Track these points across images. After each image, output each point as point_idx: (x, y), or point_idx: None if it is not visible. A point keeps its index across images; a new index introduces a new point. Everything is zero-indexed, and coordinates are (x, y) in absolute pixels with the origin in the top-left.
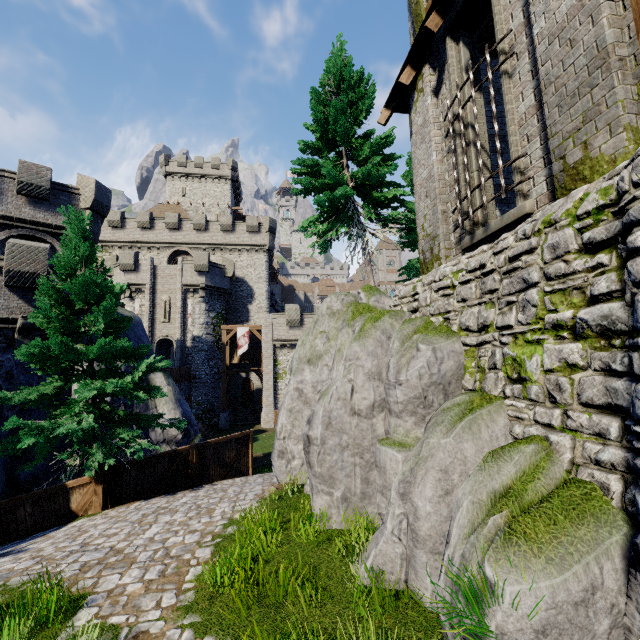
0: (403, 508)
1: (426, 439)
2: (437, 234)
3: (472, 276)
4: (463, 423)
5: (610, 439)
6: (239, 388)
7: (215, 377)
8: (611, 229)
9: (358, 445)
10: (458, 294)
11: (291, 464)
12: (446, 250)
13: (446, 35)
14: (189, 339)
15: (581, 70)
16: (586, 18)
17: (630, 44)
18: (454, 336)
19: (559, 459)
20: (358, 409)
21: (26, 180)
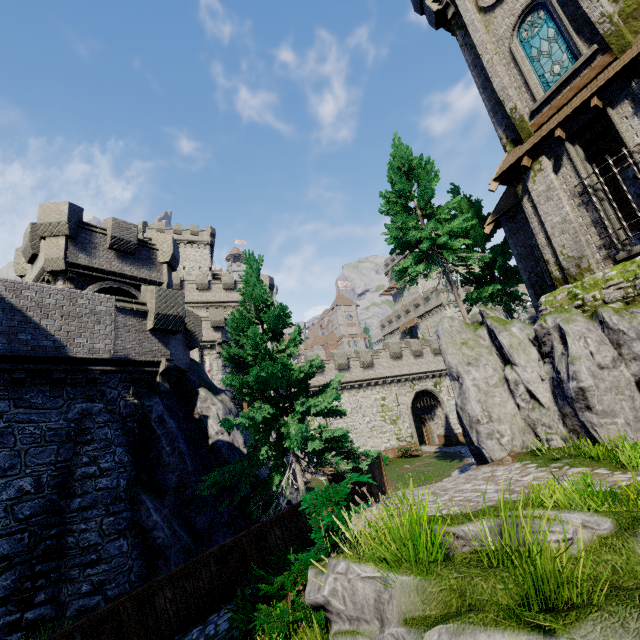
0: None
1: None
2: (584, 255)
3: None
4: None
5: None
6: None
7: None
8: None
9: (616, 387)
10: (637, 284)
11: (501, 442)
12: (596, 264)
13: (564, 141)
14: None
15: None
16: None
17: None
18: None
19: None
20: (603, 364)
21: (118, 235)
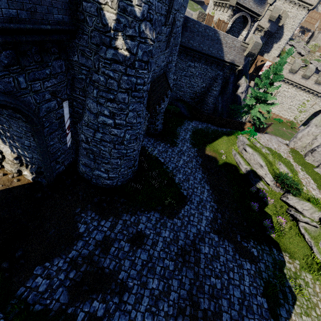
0: None
1: None
2: None
3: None
4: None
5: None
6: None
7: None
8: None
9: None
10: None
11: (295, 144)
12: None
13: None
14: None
15: None
16: None
17: None
18: None
19: None
20: None
21: None
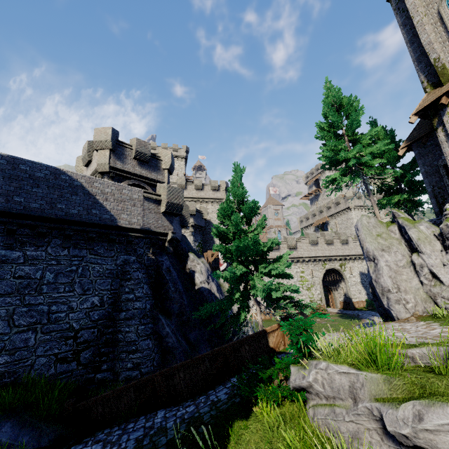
0: None
1: None
2: None
3: None
4: None
5: None
6: None
7: None
8: None
9: None
10: None
11: (406, 307)
12: None
13: None
14: None
15: None
16: None
17: None
18: None
19: None
20: None
21: (139, 150)
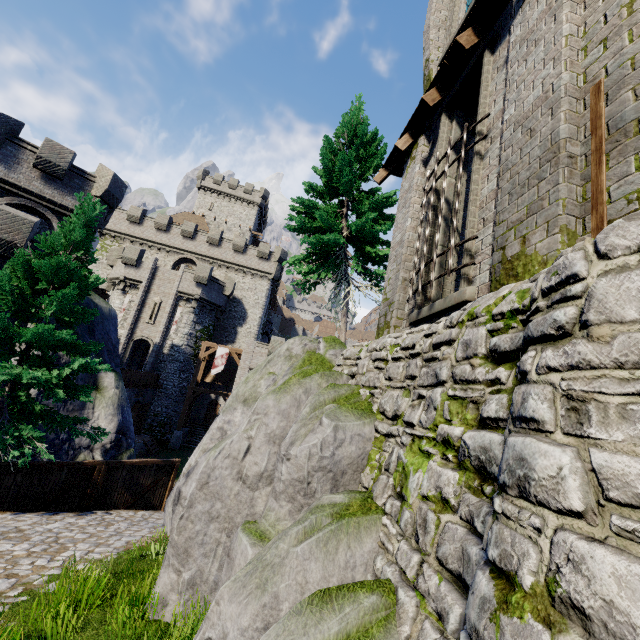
0: (214, 631)
1: (277, 541)
2: (393, 300)
3: (403, 354)
4: (321, 534)
5: (447, 630)
6: (204, 408)
7: (182, 391)
8: (515, 340)
9: (230, 519)
10: (388, 370)
11: None
12: (397, 319)
13: (443, 111)
14: (167, 346)
15: (534, 161)
16: (547, 110)
17: (584, 143)
18: (369, 417)
19: (398, 629)
20: (245, 474)
21: (46, 157)
